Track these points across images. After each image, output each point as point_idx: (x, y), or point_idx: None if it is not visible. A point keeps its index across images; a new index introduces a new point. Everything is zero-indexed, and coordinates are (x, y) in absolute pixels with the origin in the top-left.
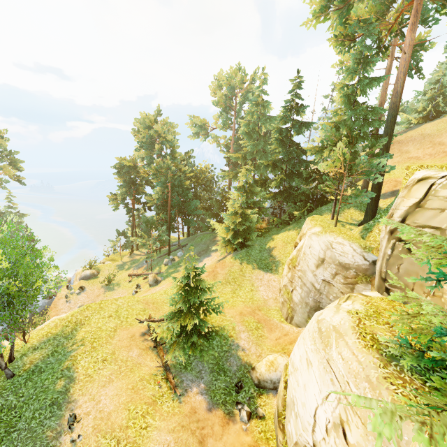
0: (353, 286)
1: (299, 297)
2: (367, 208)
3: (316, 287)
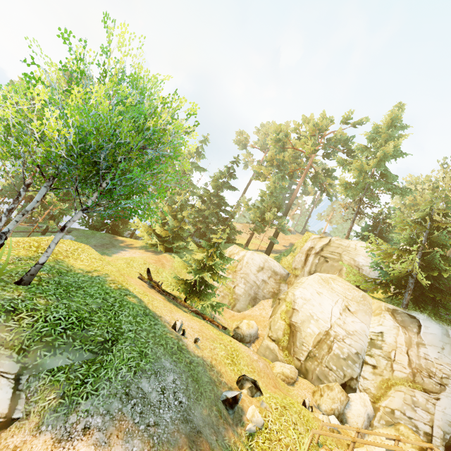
0: (279, 284)
1: (244, 290)
2: (267, 250)
3: (257, 283)
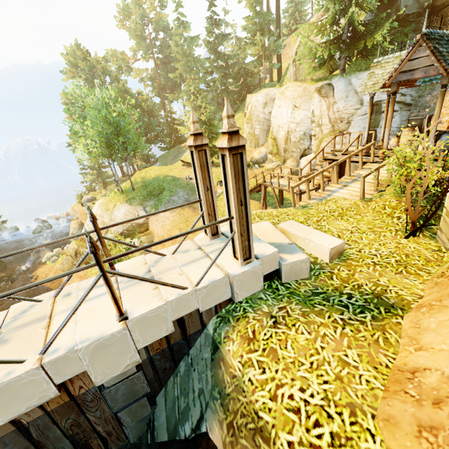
0: None
1: (259, 129)
2: (278, 77)
3: (266, 118)
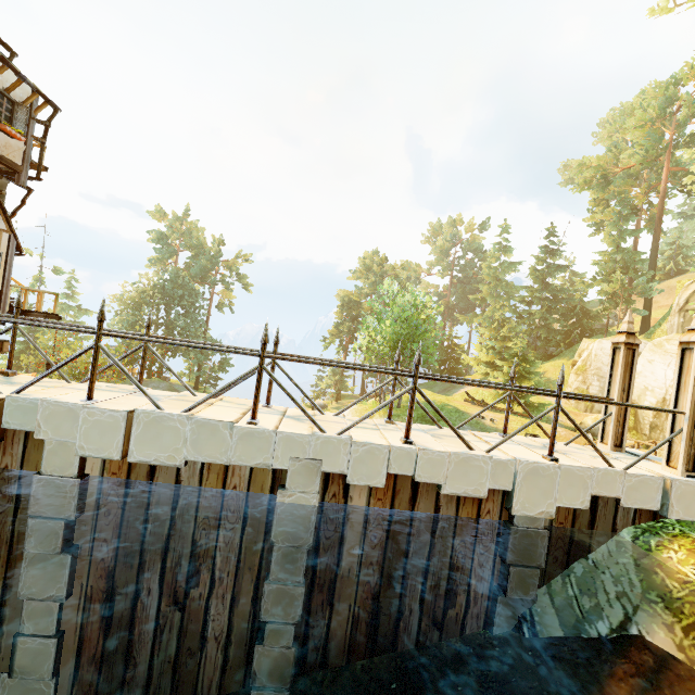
0: None
1: (598, 387)
2: (641, 327)
3: None
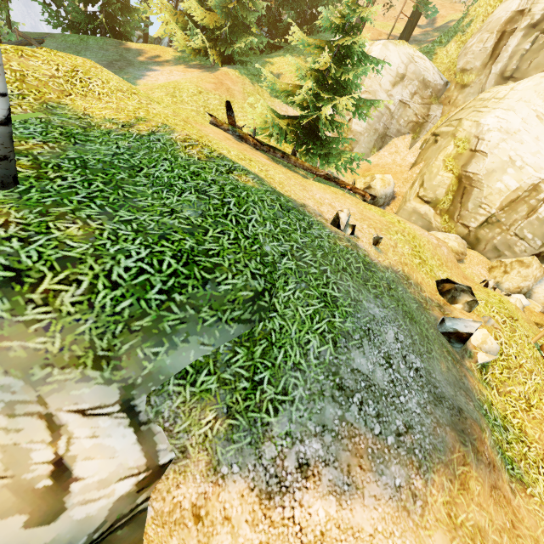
0: (429, 106)
1: (366, 124)
2: (403, 37)
3: (391, 109)
